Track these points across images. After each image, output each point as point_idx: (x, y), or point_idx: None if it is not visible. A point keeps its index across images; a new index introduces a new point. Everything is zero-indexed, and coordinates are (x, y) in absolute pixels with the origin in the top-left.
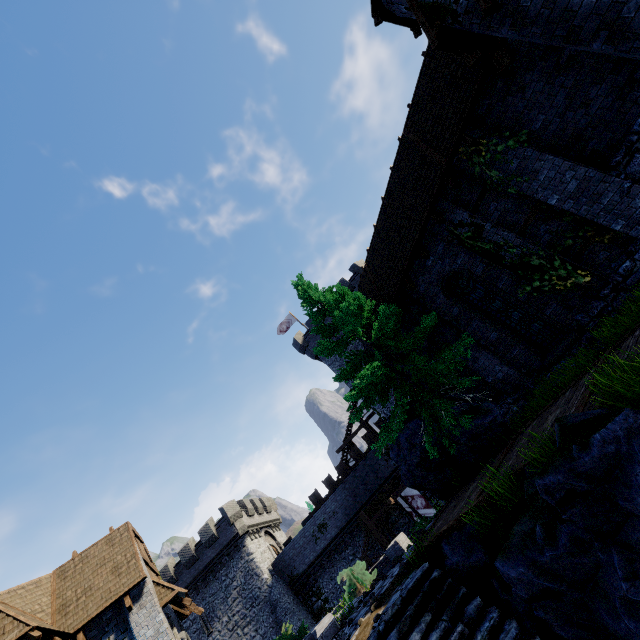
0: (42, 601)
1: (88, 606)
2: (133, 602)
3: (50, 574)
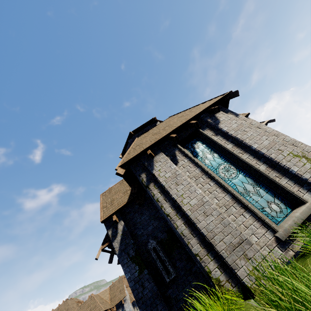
0: (107, 296)
1: (115, 300)
2: (124, 301)
3: (108, 287)
